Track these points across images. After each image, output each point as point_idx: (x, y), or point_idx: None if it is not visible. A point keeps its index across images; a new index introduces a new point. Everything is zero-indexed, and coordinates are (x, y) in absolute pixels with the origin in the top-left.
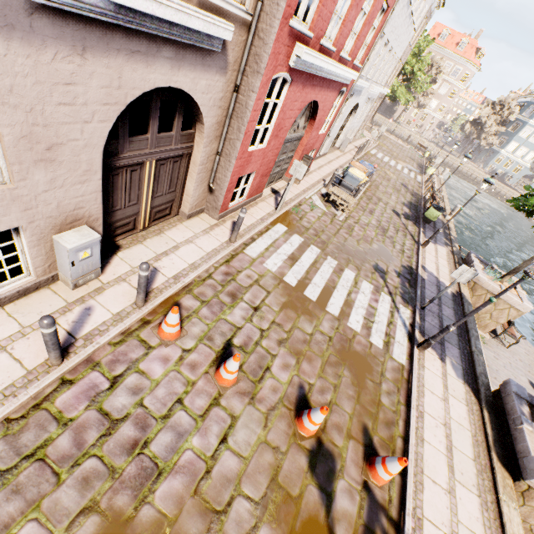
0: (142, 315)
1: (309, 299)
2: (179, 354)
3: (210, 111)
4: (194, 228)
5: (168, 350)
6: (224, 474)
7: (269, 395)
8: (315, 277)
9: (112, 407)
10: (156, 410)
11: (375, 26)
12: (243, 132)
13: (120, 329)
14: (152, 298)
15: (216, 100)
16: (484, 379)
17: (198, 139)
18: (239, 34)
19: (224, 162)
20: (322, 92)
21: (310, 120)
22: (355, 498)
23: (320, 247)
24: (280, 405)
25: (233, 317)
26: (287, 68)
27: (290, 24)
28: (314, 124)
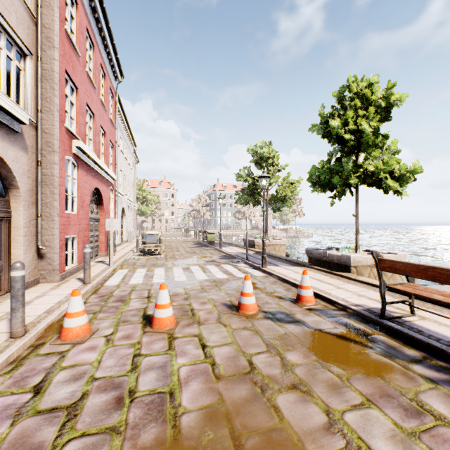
0: (28, 341)
1: (182, 281)
2: (103, 339)
3: (22, 178)
4: (38, 291)
5: (88, 343)
6: (227, 357)
7: (209, 316)
8: (175, 274)
9: (55, 402)
10: (117, 372)
11: (111, 154)
12: (57, 193)
13: (7, 355)
14: (30, 328)
15: (25, 170)
16: (300, 261)
17: (16, 204)
18: (30, 129)
19: (46, 224)
20: (100, 183)
21: (100, 206)
22: (311, 315)
23: (163, 267)
24: (222, 315)
25: (133, 307)
26: (72, 154)
27: (66, 126)
28: (104, 208)
